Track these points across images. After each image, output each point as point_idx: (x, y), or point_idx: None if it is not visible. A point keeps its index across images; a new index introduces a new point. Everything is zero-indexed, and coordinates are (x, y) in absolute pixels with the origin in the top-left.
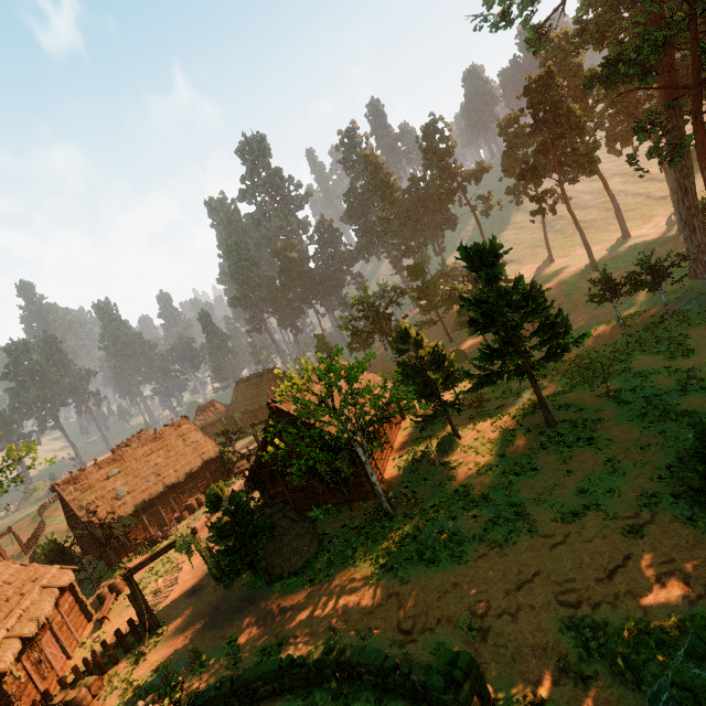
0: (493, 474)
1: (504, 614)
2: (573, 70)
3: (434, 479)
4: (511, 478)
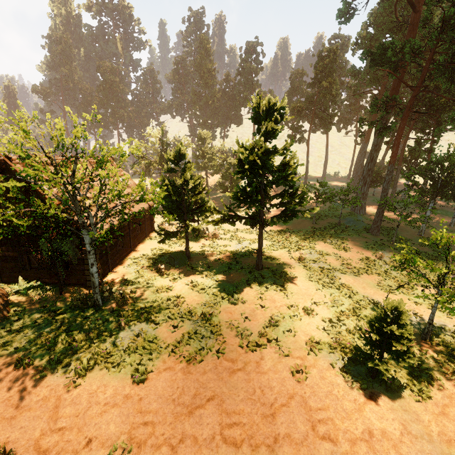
0: (204, 294)
1: (164, 446)
2: (342, 64)
3: (154, 284)
4: (217, 300)
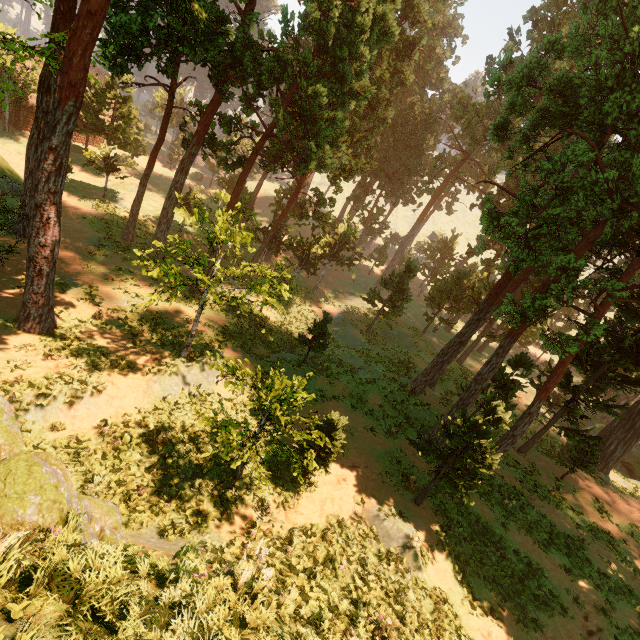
0: None
1: None
2: None
3: None
4: None
